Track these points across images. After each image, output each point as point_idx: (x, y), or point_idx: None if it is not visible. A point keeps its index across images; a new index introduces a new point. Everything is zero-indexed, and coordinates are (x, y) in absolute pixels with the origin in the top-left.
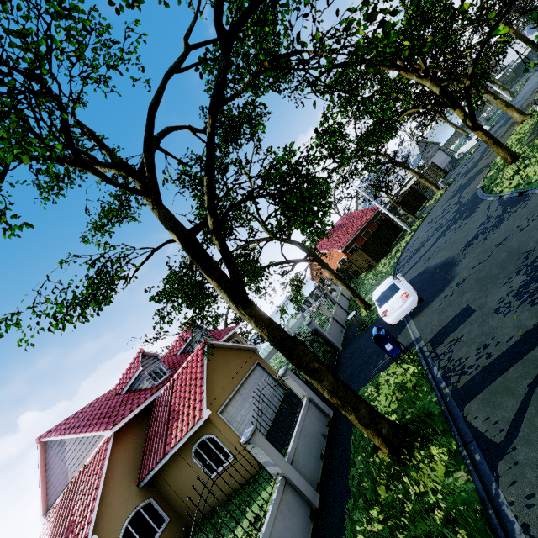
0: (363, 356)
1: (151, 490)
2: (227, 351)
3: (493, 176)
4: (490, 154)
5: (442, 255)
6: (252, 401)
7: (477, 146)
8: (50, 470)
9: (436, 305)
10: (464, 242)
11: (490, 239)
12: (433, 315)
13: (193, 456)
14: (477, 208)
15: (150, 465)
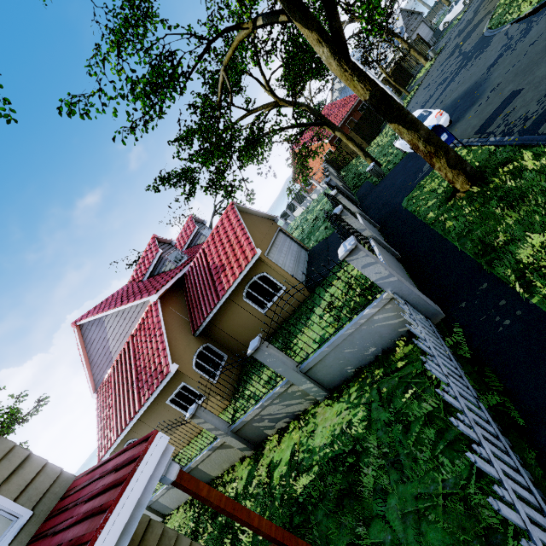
0: (394, 187)
1: (206, 338)
2: (252, 216)
3: (503, 12)
4: (488, 4)
5: (459, 90)
6: (286, 254)
7: (465, 10)
8: (92, 352)
9: (471, 115)
10: (485, 68)
11: (520, 47)
12: (470, 121)
13: (245, 298)
14: (491, 42)
15: (203, 315)
